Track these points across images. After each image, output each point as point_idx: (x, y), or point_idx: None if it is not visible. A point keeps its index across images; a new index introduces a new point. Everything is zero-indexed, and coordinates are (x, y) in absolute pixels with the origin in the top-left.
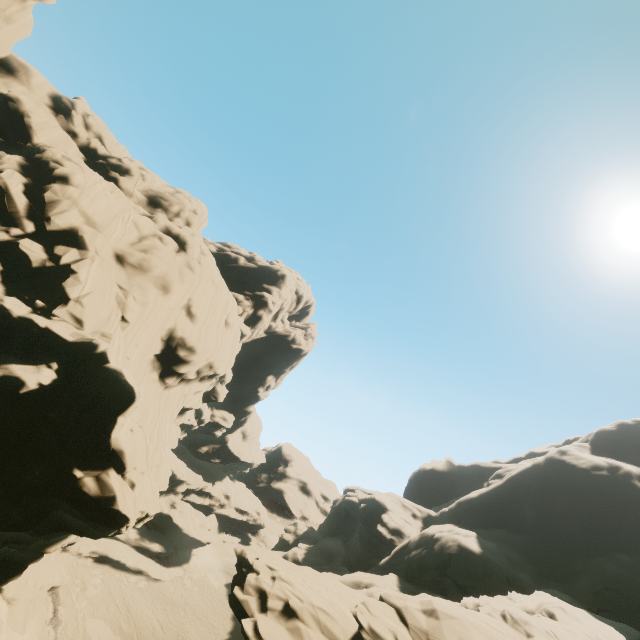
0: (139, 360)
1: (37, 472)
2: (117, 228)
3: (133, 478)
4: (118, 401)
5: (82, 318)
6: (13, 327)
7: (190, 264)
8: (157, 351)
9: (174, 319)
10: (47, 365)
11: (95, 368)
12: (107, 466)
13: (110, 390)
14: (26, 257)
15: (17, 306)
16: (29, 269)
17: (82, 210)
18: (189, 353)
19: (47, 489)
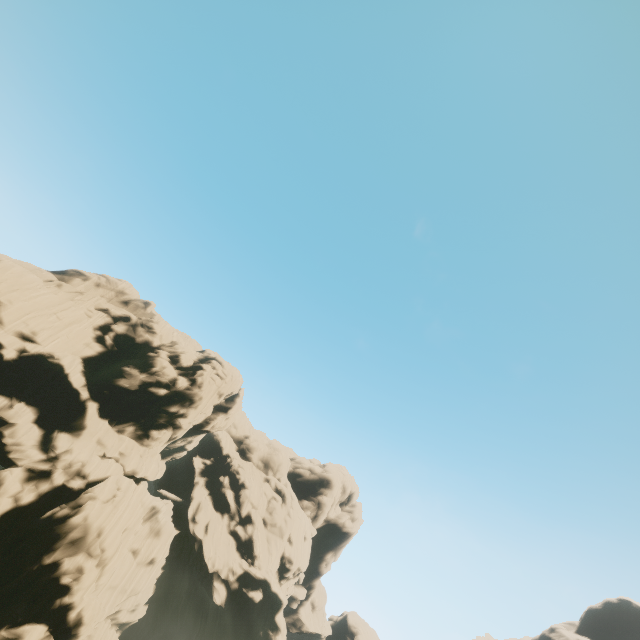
0: (273, 574)
1: (261, 632)
2: (261, 504)
3: (284, 636)
4: (281, 604)
5: (263, 565)
6: (247, 574)
7: (289, 512)
8: (278, 566)
9: (284, 547)
10: (259, 590)
11: (271, 589)
12: (278, 631)
13: (278, 599)
14: (241, 536)
15: (246, 564)
16: (242, 541)
17: (251, 501)
18: (290, 564)
19: (263, 639)
